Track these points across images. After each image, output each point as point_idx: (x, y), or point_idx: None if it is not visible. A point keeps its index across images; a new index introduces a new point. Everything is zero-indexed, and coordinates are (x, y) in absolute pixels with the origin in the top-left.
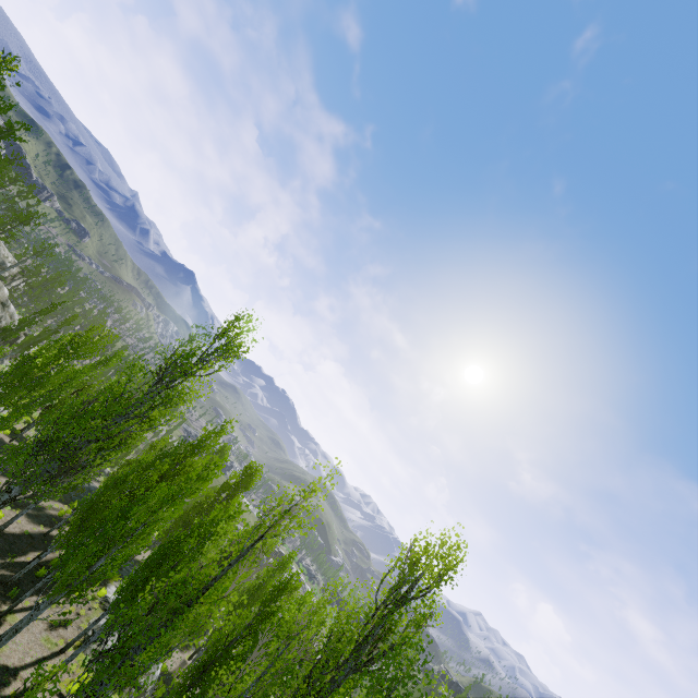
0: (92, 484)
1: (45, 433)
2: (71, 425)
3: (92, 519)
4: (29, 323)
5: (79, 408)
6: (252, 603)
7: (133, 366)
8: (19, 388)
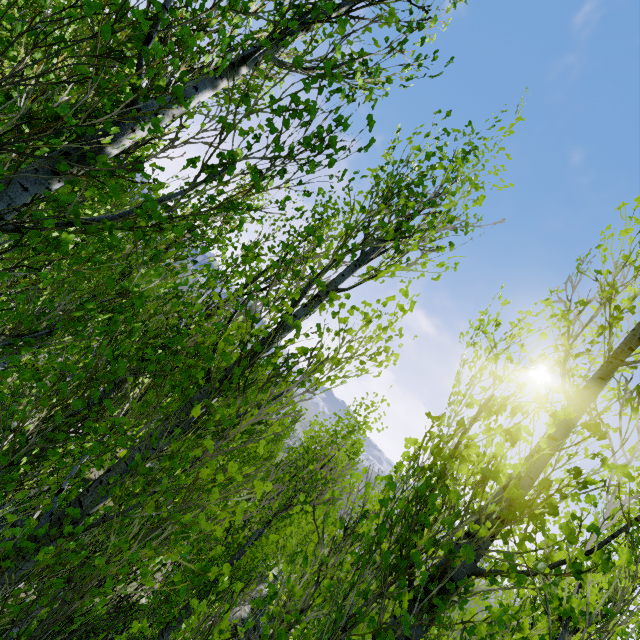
0: None
1: None
2: None
3: None
4: None
5: None
6: None
7: None
8: None
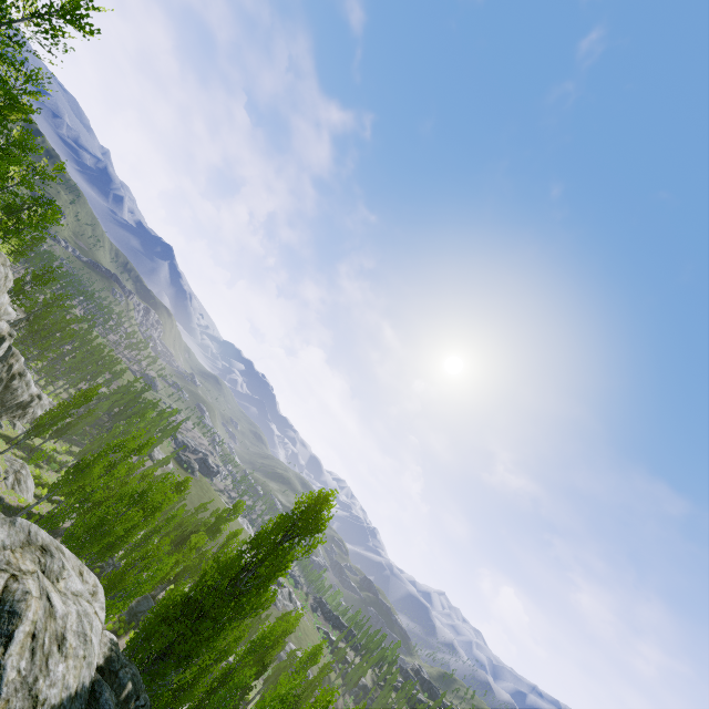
0: (115, 559)
1: (155, 648)
2: (182, 643)
3: (183, 700)
4: (63, 417)
5: (177, 607)
6: (293, 706)
7: (228, 566)
8: (90, 545)
